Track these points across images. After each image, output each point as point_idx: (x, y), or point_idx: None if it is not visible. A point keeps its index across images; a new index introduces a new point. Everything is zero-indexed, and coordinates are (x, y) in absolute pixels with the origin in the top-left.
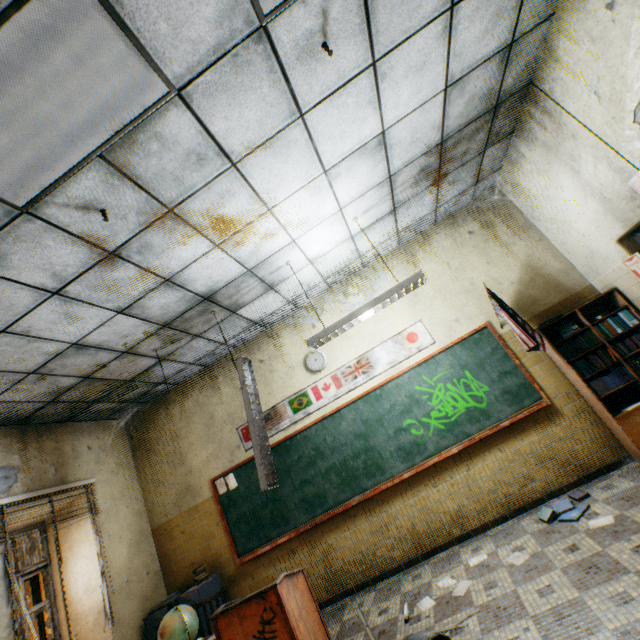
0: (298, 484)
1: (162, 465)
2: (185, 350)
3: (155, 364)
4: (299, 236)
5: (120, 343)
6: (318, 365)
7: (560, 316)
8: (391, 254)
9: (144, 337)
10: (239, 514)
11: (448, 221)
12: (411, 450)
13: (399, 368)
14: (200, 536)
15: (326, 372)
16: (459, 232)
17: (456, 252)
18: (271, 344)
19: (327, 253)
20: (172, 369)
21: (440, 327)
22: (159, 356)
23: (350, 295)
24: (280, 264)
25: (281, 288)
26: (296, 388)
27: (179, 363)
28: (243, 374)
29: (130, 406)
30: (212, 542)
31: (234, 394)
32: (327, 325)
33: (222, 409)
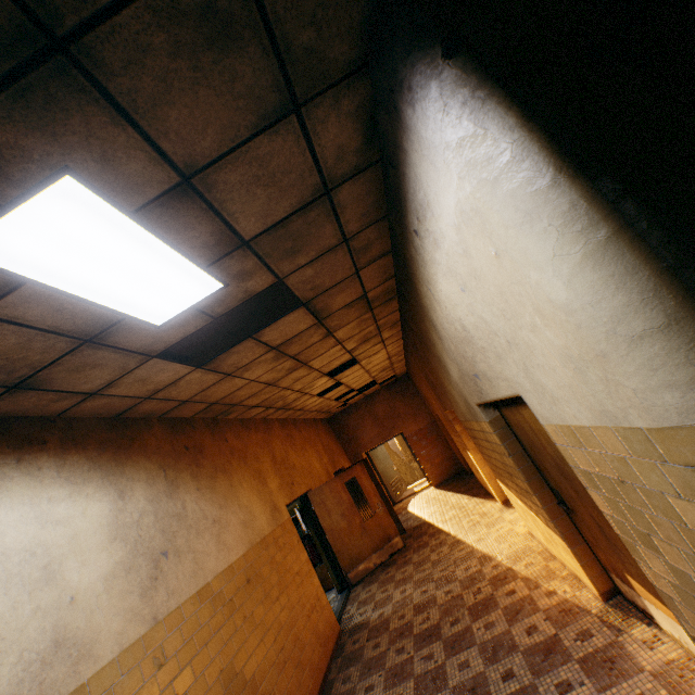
0: None
1: None
2: None
3: None
4: None
5: None
6: None
7: None
8: None
9: None
10: None
11: None
12: None
13: None
14: None
15: None
16: None
17: None
18: None
19: None
20: None
21: None
22: None
23: None
24: None
25: None
26: None
27: None
28: None
29: None
30: None
31: None
32: None
33: None
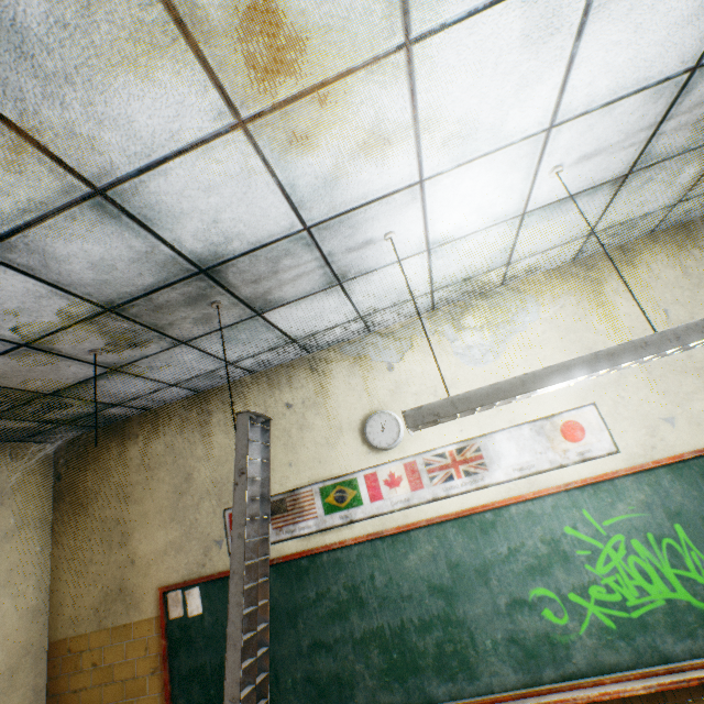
0: (307, 646)
1: (92, 537)
2: (158, 362)
3: (99, 375)
4: (436, 173)
5: (4, 325)
6: (386, 438)
7: None
8: (555, 273)
9: (63, 323)
10: (193, 666)
11: (676, 235)
12: (537, 651)
13: (537, 482)
14: (120, 683)
15: (397, 454)
16: (696, 258)
17: (685, 293)
18: (311, 381)
19: (463, 237)
20: (135, 387)
21: (633, 425)
22: (105, 364)
23: (466, 328)
24: (372, 234)
25: (356, 288)
26: (338, 468)
27: (148, 380)
28: (245, 451)
29: (63, 428)
30: (137, 701)
31: (232, 450)
32: (414, 371)
33: (207, 470)
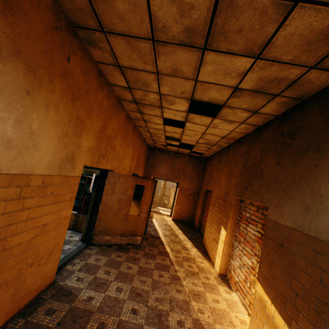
0: None
1: None
2: None
3: None
4: None
5: None
6: None
7: (87, 175)
8: None
9: None
10: None
11: None
12: None
13: None
14: None
15: None
16: None
17: None
18: None
19: None
20: None
21: None
22: None
23: None
24: None
25: None
26: None
27: None
28: None
29: None
30: None
31: None
32: None
33: None
